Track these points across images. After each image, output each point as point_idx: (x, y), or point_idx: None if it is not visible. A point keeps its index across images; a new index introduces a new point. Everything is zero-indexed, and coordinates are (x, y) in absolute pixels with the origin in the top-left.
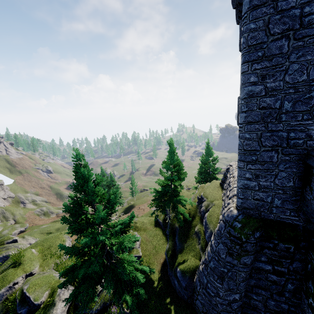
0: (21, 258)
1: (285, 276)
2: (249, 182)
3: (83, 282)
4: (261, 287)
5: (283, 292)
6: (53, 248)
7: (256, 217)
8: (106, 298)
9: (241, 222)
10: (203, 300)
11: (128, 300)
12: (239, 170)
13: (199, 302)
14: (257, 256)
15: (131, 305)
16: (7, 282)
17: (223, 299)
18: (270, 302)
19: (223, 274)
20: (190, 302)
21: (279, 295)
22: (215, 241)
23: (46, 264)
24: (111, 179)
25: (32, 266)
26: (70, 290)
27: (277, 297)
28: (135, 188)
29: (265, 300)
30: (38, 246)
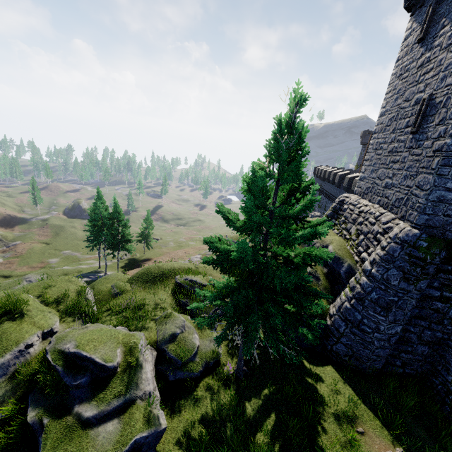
0: (21, 305)
1: (450, 302)
2: (447, 194)
3: (257, 308)
4: (422, 317)
5: (443, 320)
6: (69, 295)
7: (439, 237)
8: (208, 356)
9: (426, 241)
10: (350, 341)
11: (307, 333)
12: (440, 177)
13: (343, 345)
14: (429, 282)
15: (312, 339)
16: (10, 343)
17: (383, 333)
18: (426, 333)
19: (391, 304)
20: (319, 351)
21: (436, 324)
22: (379, 268)
23: (70, 318)
24: (119, 210)
25: (49, 320)
26: (149, 348)
27: (435, 326)
28: (147, 232)
29: (421, 331)
30: (33, 293)
